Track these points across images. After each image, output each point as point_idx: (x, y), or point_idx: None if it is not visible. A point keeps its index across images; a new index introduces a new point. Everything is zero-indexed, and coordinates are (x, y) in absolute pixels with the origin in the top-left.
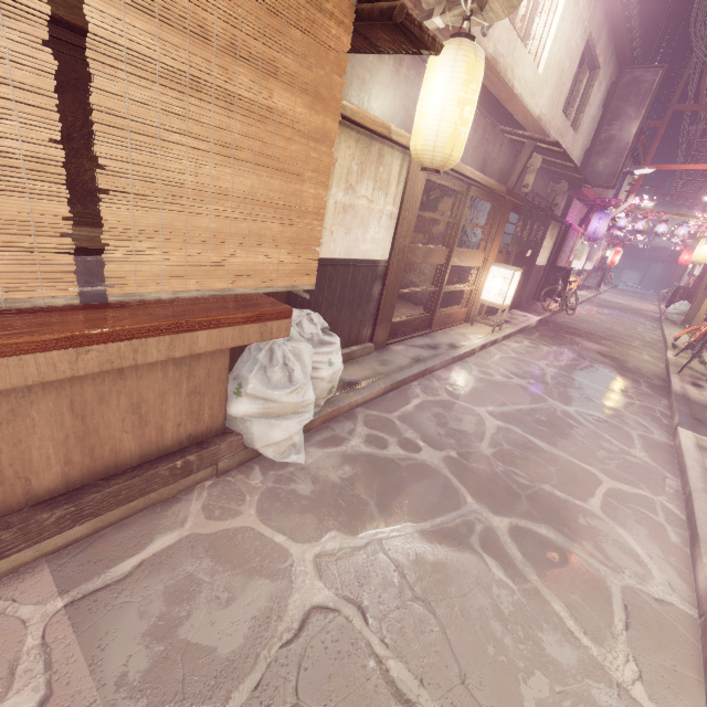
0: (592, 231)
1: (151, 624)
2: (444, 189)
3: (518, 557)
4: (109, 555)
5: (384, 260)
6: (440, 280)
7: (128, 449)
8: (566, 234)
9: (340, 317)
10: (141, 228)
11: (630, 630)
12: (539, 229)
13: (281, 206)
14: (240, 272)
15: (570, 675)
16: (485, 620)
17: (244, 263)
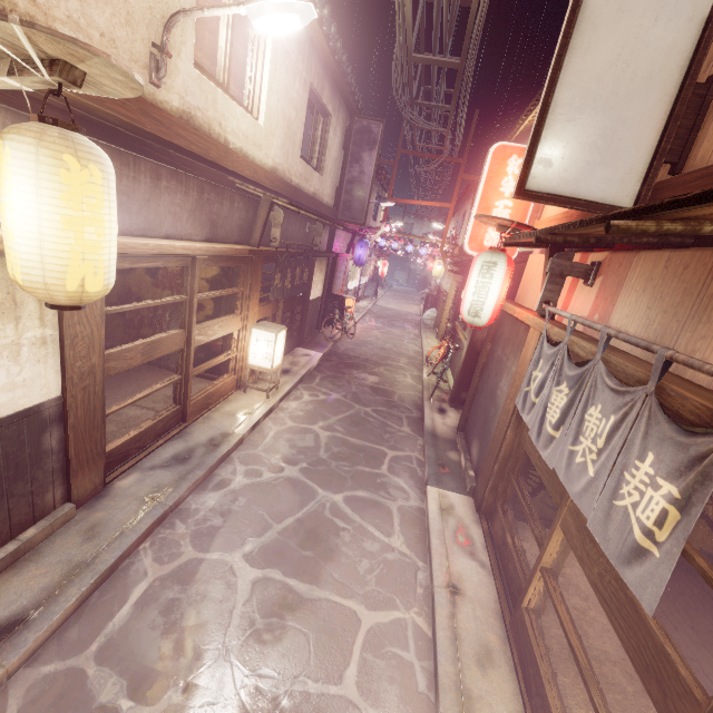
0: (357, 258)
1: None
2: None
3: None
4: None
5: (54, 397)
6: (183, 365)
7: None
8: (335, 263)
9: None
10: None
11: None
12: (303, 271)
13: None
14: None
15: None
16: None
17: None
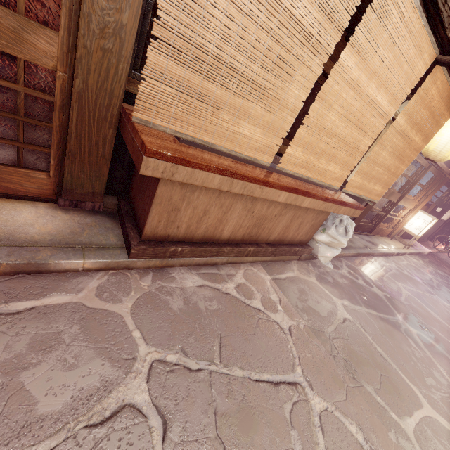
0: None
1: (298, 296)
2: None
3: (421, 344)
4: (276, 270)
5: None
6: (388, 209)
7: (289, 237)
8: None
9: None
10: (362, 171)
11: None
12: None
13: (392, 171)
14: (367, 190)
15: (444, 386)
16: (409, 354)
17: (370, 188)
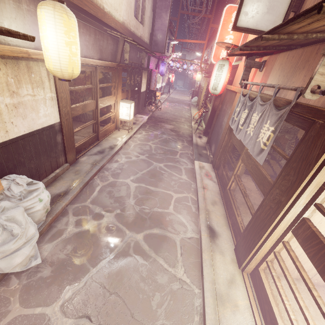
0: (161, 71)
1: None
2: None
3: (147, 249)
4: None
5: (58, 122)
6: (96, 116)
7: None
8: (151, 74)
9: (41, 161)
10: None
11: (182, 255)
12: (138, 77)
13: None
14: None
15: (166, 286)
16: (138, 285)
17: None
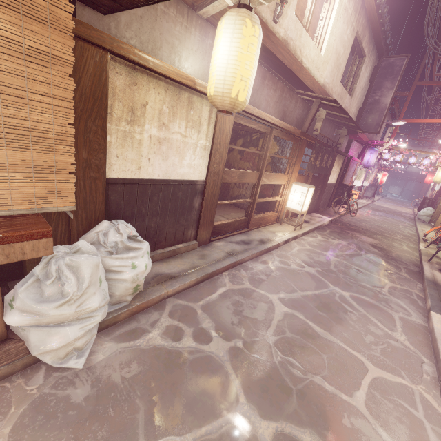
0: (366, 161)
1: None
2: (261, 132)
3: None
4: None
5: (202, 180)
6: (253, 194)
7: None
8: (348, 163)
9: (165, 223)
10: None
11: None
12: (328, 159)
13: None
14: None
15: None
16: None
17: None
